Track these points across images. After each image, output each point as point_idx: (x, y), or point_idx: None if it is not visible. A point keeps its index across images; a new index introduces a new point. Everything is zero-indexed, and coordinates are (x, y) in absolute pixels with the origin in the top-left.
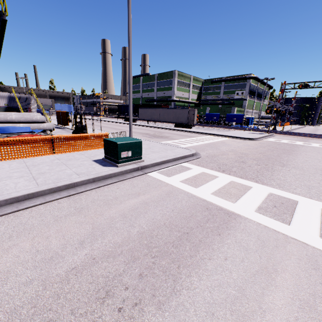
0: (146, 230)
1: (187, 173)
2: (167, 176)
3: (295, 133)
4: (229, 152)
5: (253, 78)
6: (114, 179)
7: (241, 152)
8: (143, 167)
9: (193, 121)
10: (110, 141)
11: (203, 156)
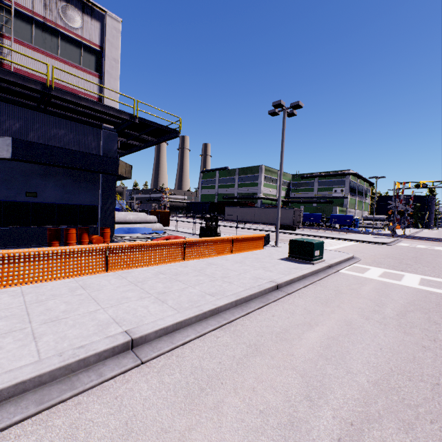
0: (407, 302)
1: (373, 271)
2: (360, 273)
3: (423, 238)
4: (379, 255)
5: (353, 175)
6: (323, 274)
7: (391, 255)
8: (331, 265)
9: (299, 222)
10: (301, 241)
11: (360, 258)
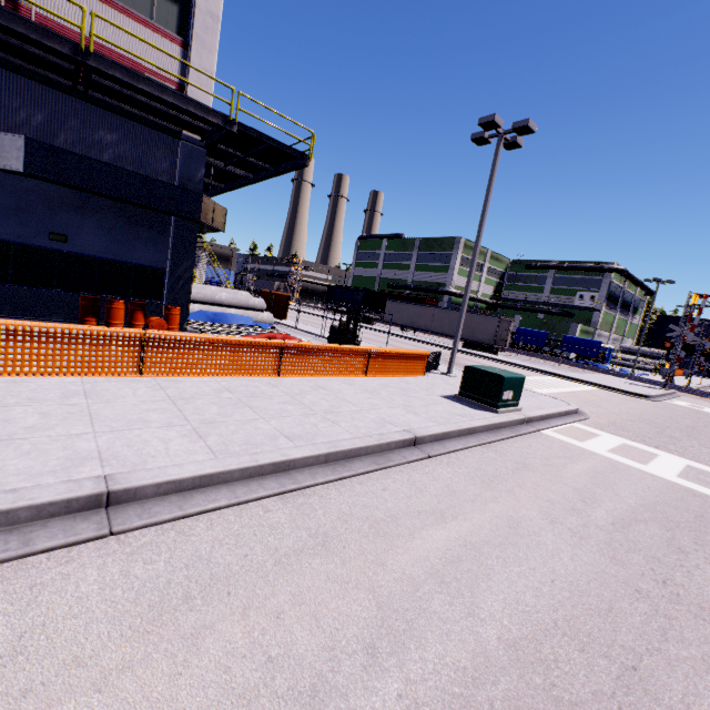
0: (643, 503)
1: (602, 440)
2: (577, 441)
3: None
4: (627, 415)
5: (618, 272)
6: (509, 432)
7: (649, 419)
8: (529, 419)
9: (505, 341)
10: (484, 371)
11: (590, 415)
